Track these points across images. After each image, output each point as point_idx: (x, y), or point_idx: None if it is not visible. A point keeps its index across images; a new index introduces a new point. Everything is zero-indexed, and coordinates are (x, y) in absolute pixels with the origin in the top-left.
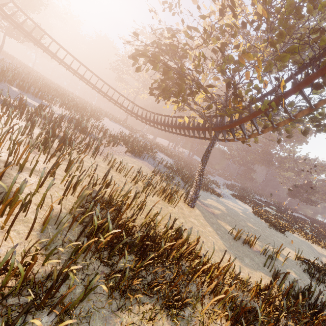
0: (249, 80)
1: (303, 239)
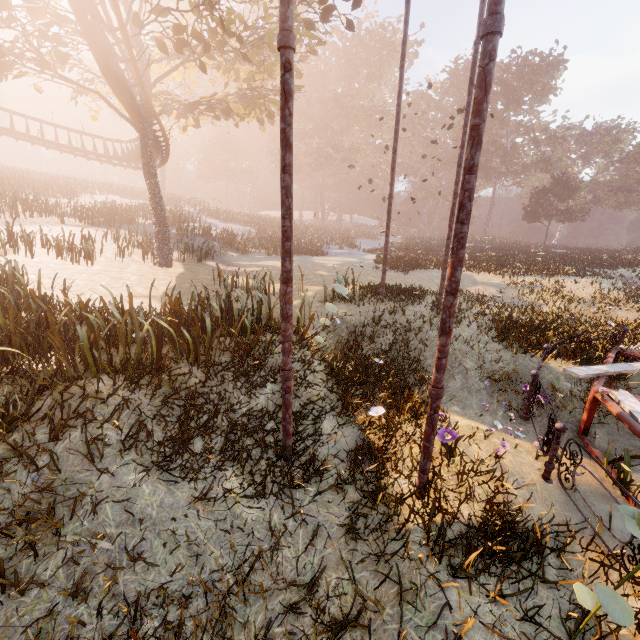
0: None
1: (465, 272)
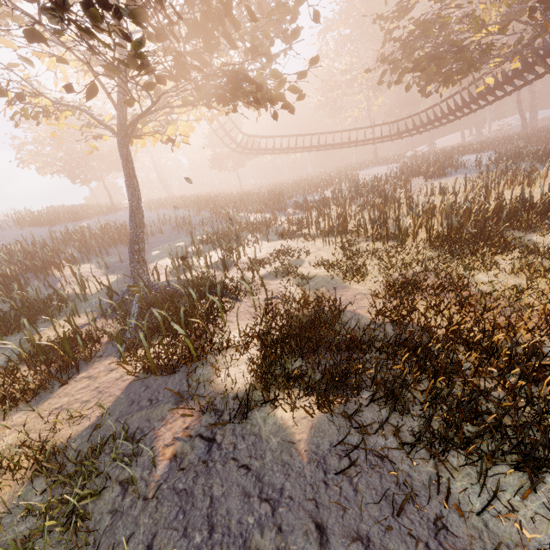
0: None
1: None
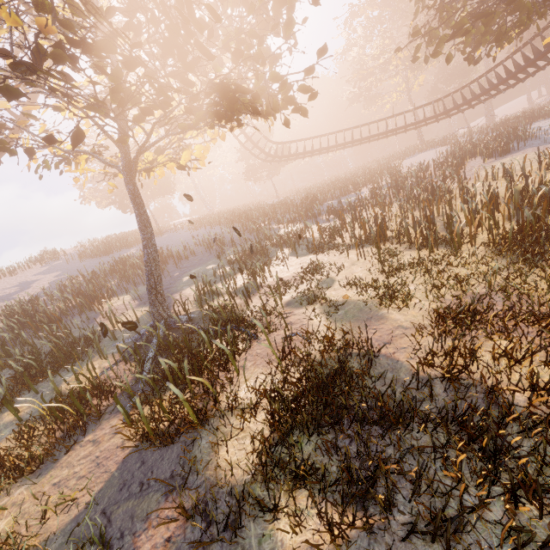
0: None
1: None
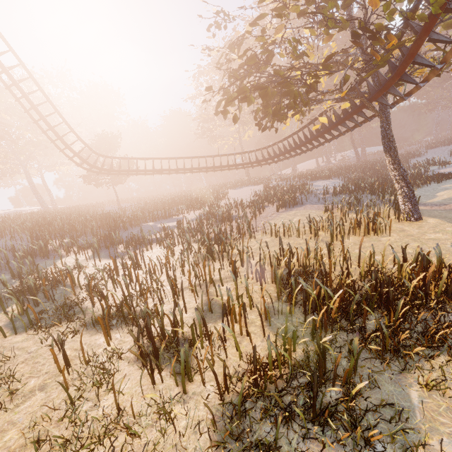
0: (381, 0)
1: None
